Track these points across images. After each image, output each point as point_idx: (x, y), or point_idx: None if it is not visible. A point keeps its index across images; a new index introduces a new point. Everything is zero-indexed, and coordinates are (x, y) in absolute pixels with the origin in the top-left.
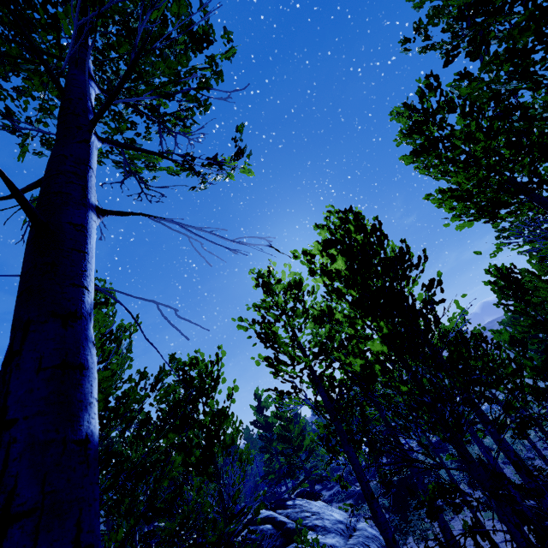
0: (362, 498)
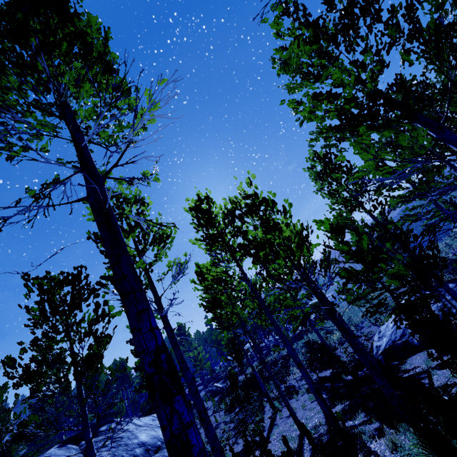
0: (225, 394)
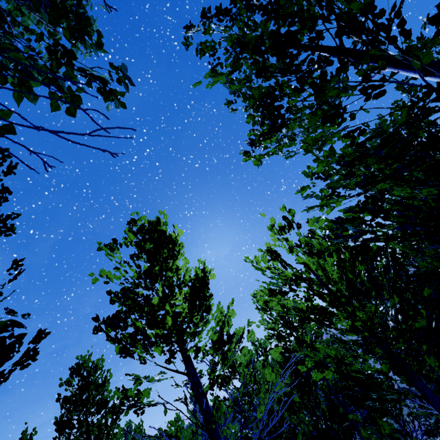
0: None
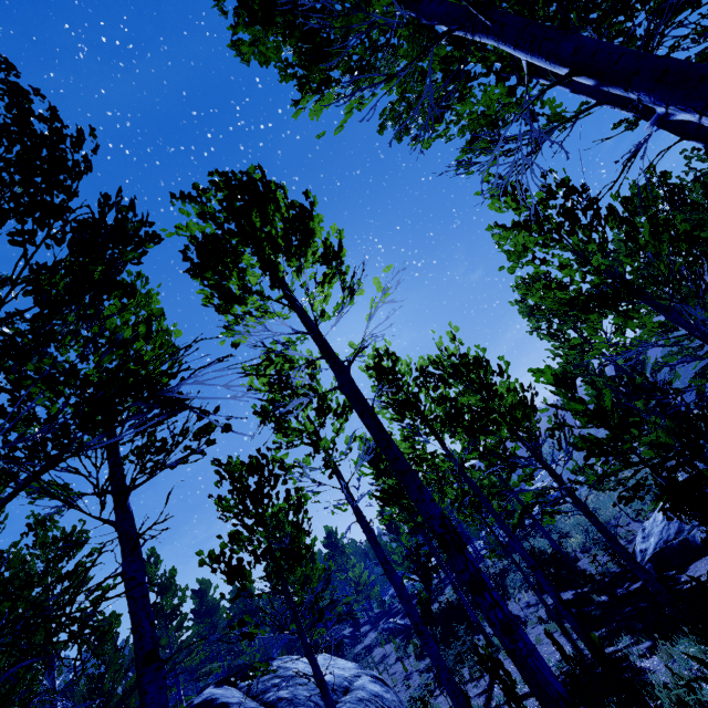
0: (411, 634)
